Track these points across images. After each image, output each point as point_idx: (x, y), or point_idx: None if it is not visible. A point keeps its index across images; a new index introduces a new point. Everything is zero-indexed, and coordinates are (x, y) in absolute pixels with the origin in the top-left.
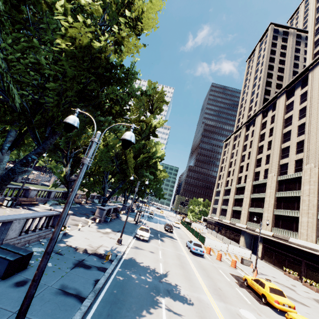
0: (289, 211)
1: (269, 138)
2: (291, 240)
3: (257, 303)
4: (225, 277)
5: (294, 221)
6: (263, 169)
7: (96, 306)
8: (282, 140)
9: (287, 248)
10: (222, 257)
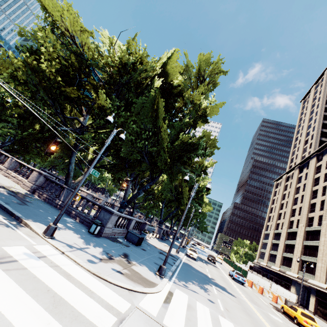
0: None
1: (324, 183)
2: None
3: (289, 321)
4: (263, 301)
5: None
6: (318, 215)
7: (178, 271)
8: None
9: None
10: (264, 294)
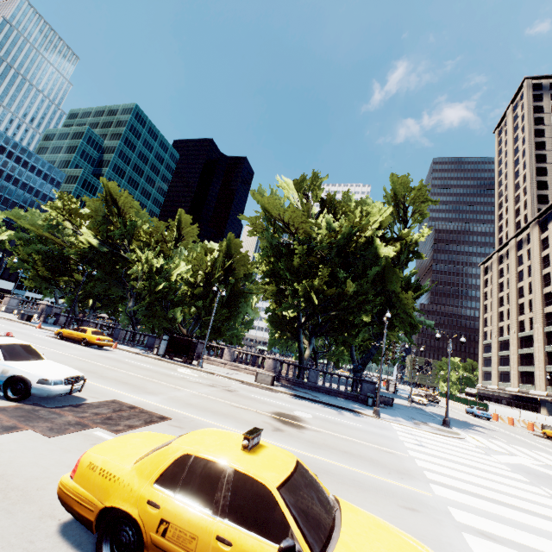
0: None
1: None
2: None
3: None
4: (521, 432)
5: None
6: None
7: None
8: None
9: None
10: (515, 425)
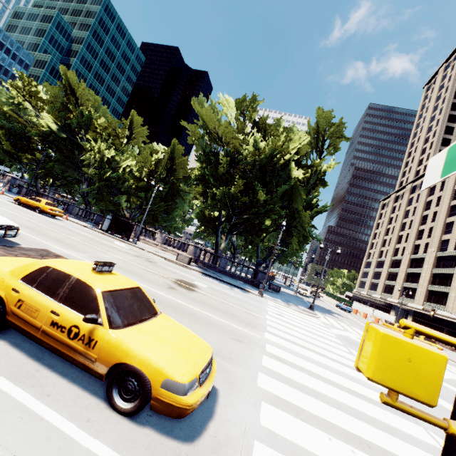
0: (442, 287)
1: (435, 208)
2: (438, 312)
3: None
4: None
5: (445, 296)
6: (424, 242)
7: None
8: (448, 213)
9: (434, 320)
10: (367, 319)
